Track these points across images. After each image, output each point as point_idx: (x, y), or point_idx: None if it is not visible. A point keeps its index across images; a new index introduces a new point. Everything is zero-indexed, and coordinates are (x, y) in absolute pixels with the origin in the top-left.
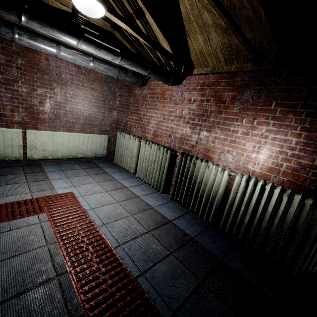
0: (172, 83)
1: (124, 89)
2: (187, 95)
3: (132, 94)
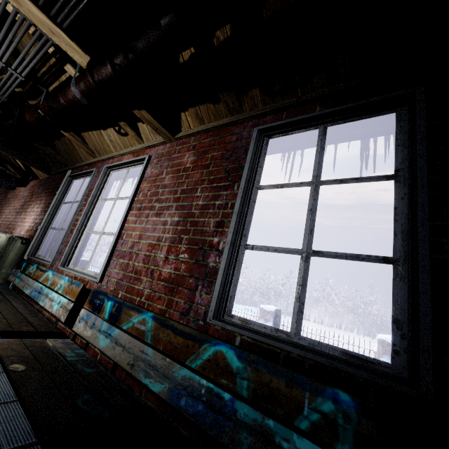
0: (14, 184)
1: (3, 194)
2: (25, 194)
3: (6, 198)
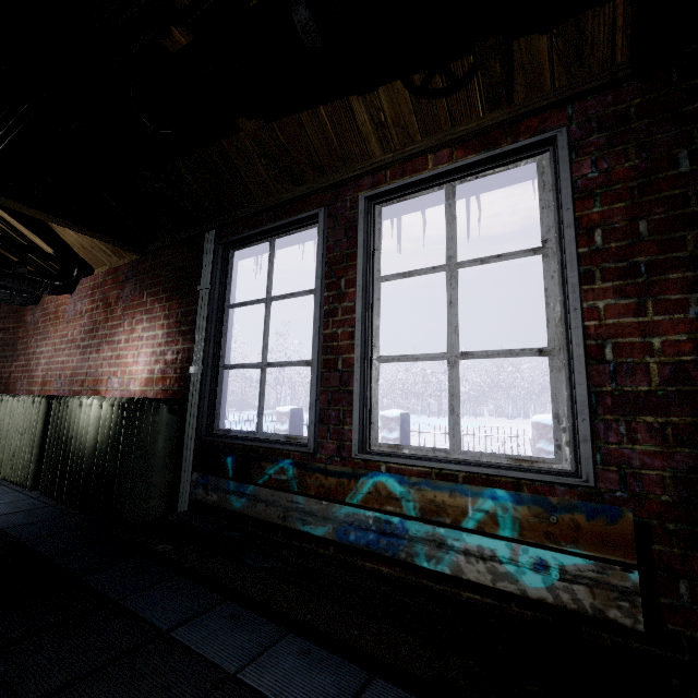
0: (50, 290)
1: (11, 317)
2: (80, 307)
3: (22, 323)
